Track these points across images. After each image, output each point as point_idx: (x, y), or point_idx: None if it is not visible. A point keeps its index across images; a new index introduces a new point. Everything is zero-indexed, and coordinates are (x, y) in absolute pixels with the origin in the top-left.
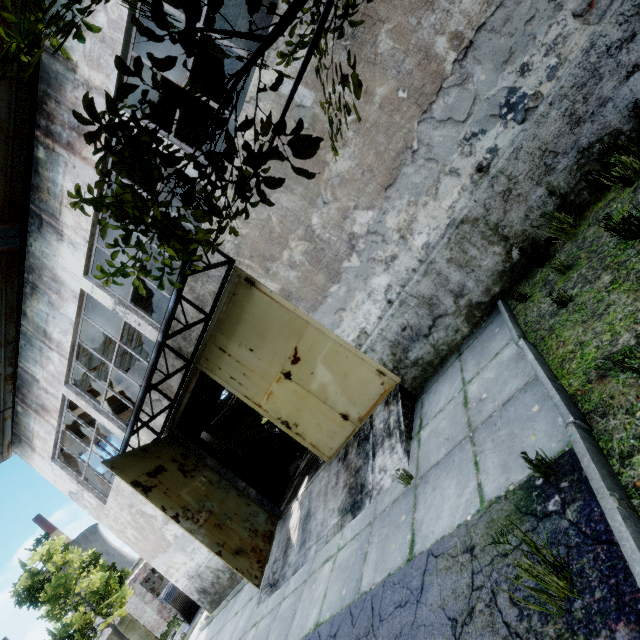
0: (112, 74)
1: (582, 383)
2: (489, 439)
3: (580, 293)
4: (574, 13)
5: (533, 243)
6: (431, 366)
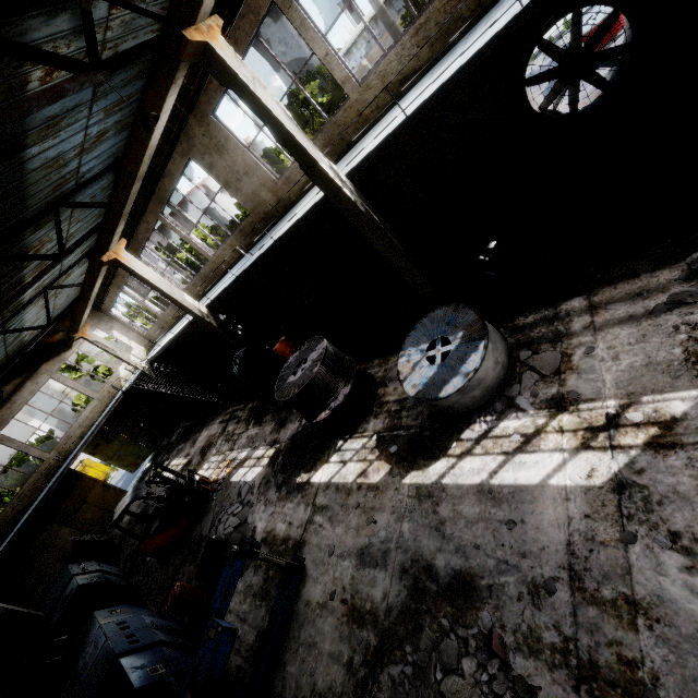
0: None
1: None
2: None
3: None
4: None
5: None
6: None
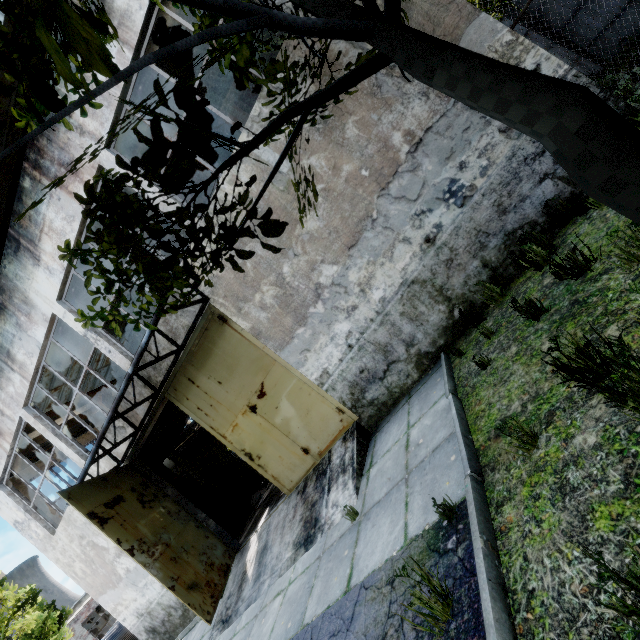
0: (106, 123)
1: (485, 440)
2: (418, 482)
3: (496, 358)
4: (499, 129)
5: (471, 305)
6: (385, 406)
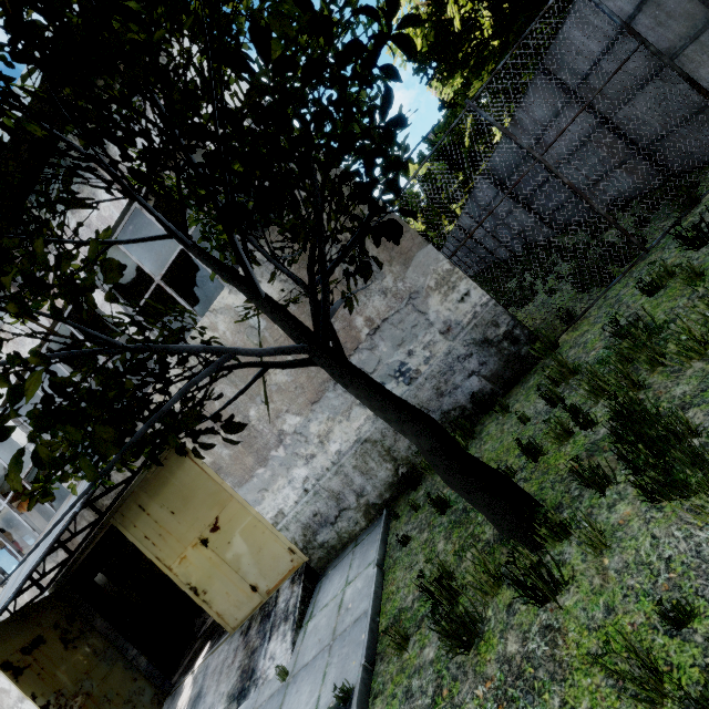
0: None
1: (385, 626)
2: (338, 653)
3: (415, 538)
4: (440, 331)
5: (413, 467)
6: (334, 550)
